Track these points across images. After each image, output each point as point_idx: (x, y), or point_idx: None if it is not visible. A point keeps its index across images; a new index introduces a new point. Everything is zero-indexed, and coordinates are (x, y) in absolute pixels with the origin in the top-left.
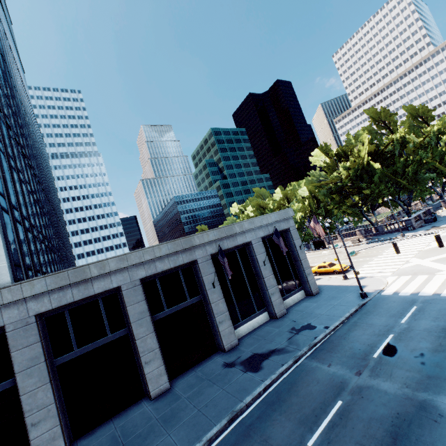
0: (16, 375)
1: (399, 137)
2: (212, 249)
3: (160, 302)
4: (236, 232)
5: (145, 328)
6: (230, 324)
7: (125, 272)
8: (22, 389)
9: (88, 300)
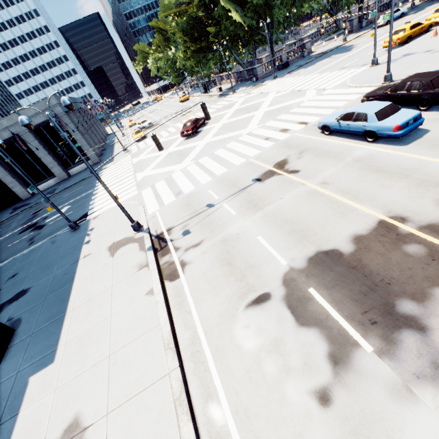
0: None
1: None
2: None
3: None
4: None
5: None
6: (21, 188)
7: None
8: None
9: None
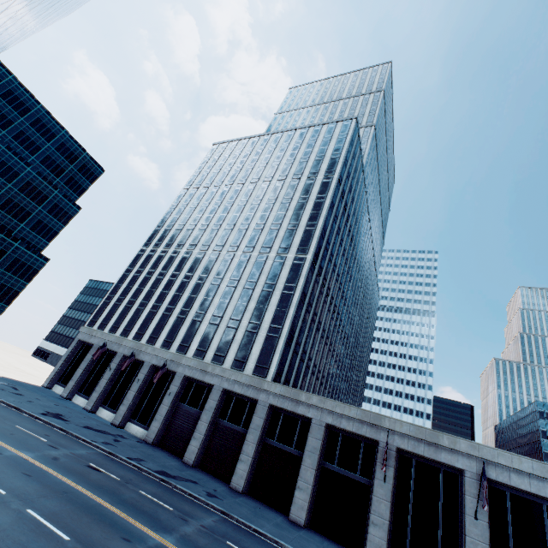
0: (249, 427)
1: None
2: (400, 442)
3: (334, 455)
4: (442, 444)
5: (311, 462)
6: (383, 537)
7: (319, 411)
8: (247, 437)
9: (295, 416)
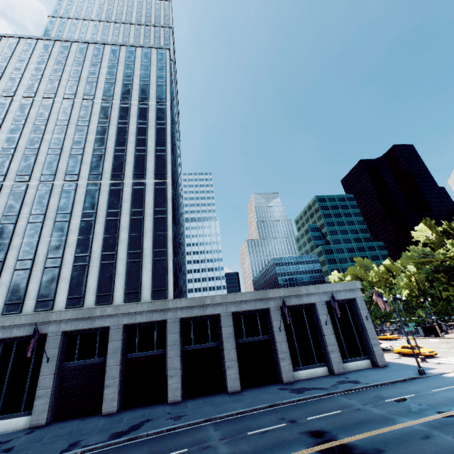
0: (168, 346)
1: None
2: (281, 303)
3: (242, 331)
4: (302, 293)
5: (231, 344)
6: (289, 363)
7: (224, 306)
8: (169, 355)
9: (203, 318)
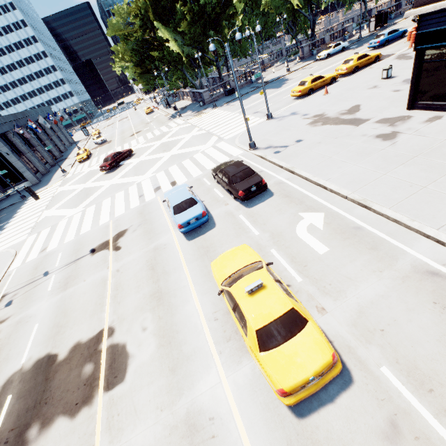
0: None
1: None
2: None
3: None
4: None
5: None
6: None
7: None
8: None
9: None
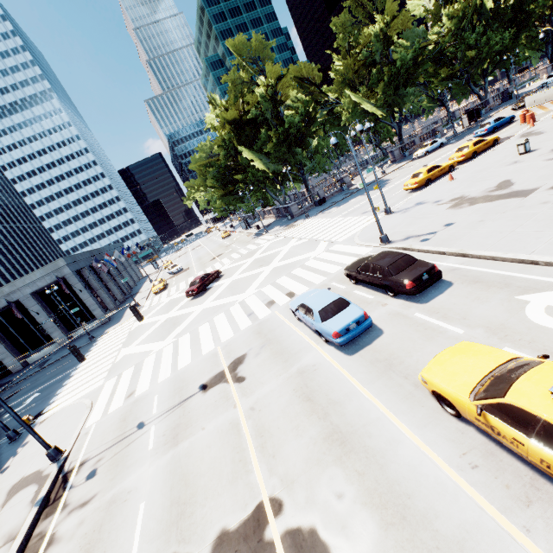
0: None
1: (264, 92)
2: None
3: None
4: None
5: None
6: (13, 358)
7: None
8: None
9: None
